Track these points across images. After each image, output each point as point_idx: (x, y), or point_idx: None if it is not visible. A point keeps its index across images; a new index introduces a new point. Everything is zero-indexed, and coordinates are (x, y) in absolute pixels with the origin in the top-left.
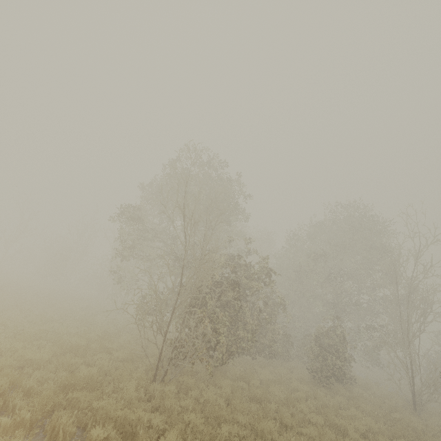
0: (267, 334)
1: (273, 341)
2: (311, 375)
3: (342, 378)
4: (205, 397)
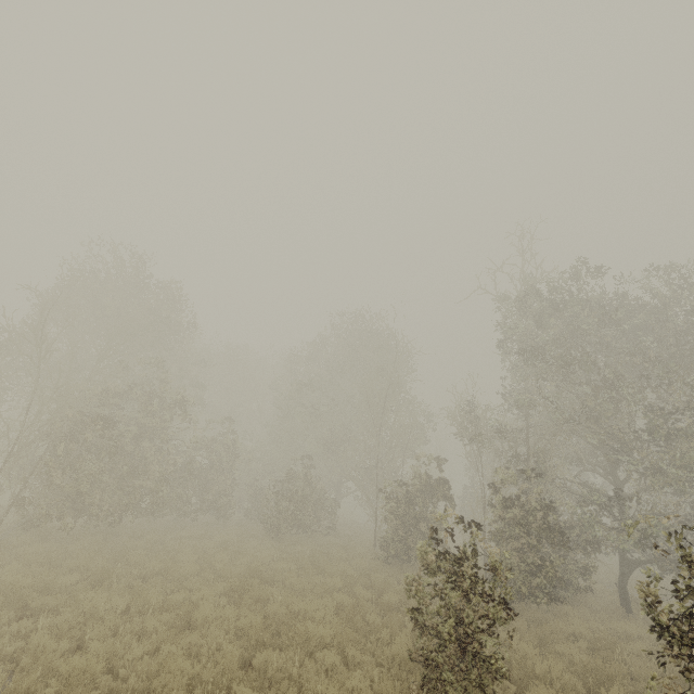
0: (213, 486)
1: (225, 495)
2: (263, 527)
3: (305, 526)
4: (31, 549)
